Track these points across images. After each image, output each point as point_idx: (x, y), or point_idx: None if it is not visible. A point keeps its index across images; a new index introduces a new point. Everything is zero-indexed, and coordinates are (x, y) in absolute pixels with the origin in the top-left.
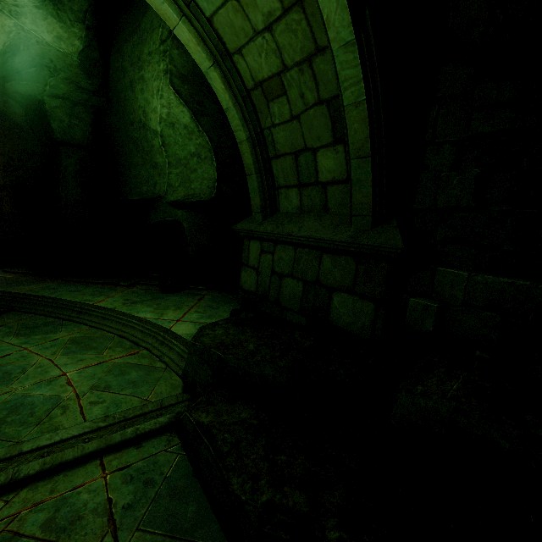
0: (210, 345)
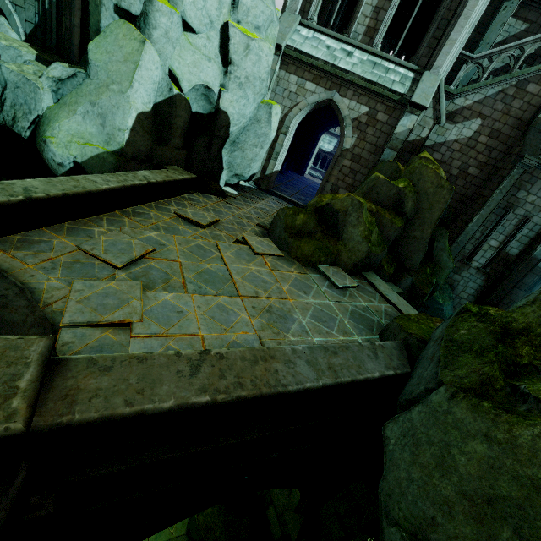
0: (201, 526)
